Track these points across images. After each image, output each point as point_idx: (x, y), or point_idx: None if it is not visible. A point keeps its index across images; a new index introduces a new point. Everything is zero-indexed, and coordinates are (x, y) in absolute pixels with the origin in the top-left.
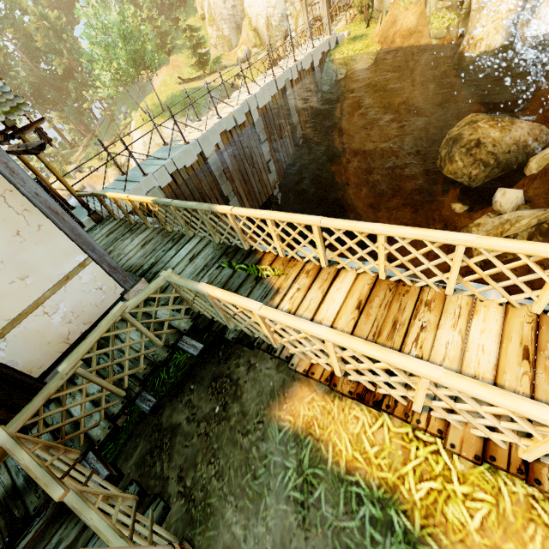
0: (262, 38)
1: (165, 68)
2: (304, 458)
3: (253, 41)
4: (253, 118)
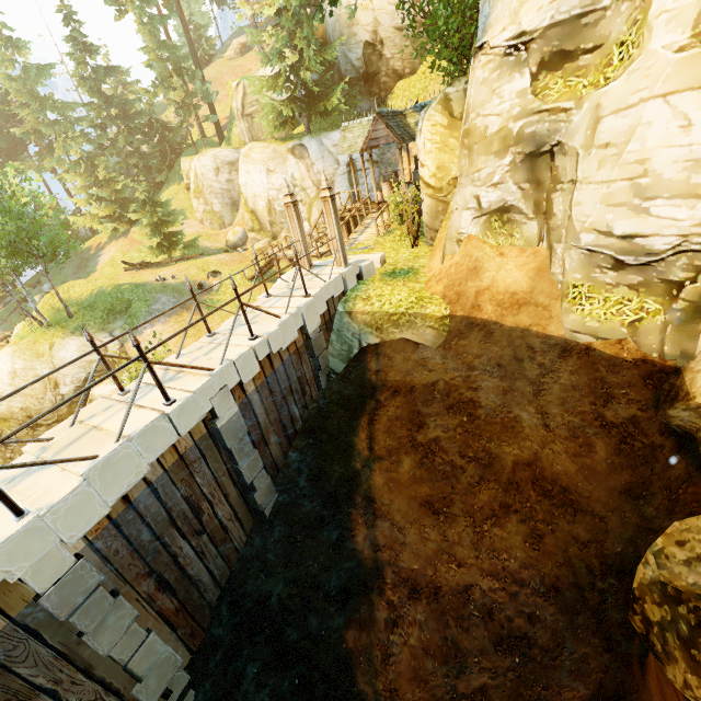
0: (262, 222)
1: (122, 240)
2: None
3: (250, 224)
4: (35, 587)
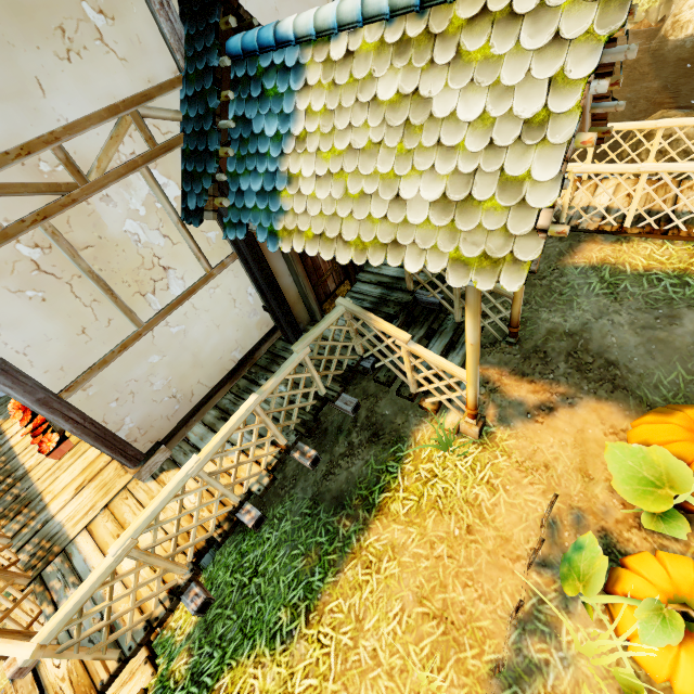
0: None
1: None
2: (605, 275)
3: None
4: None
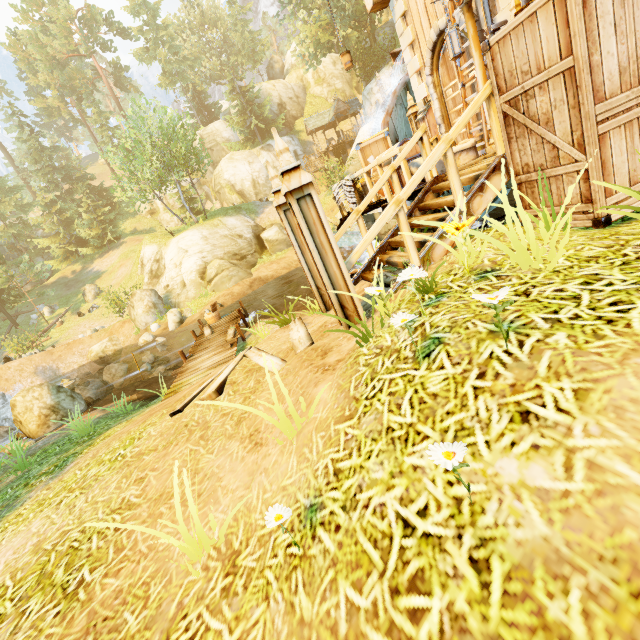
0: (247, 197)
1: (115, 250)
2: None
3: (238, 201)
4: None
